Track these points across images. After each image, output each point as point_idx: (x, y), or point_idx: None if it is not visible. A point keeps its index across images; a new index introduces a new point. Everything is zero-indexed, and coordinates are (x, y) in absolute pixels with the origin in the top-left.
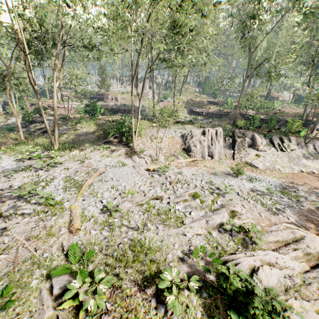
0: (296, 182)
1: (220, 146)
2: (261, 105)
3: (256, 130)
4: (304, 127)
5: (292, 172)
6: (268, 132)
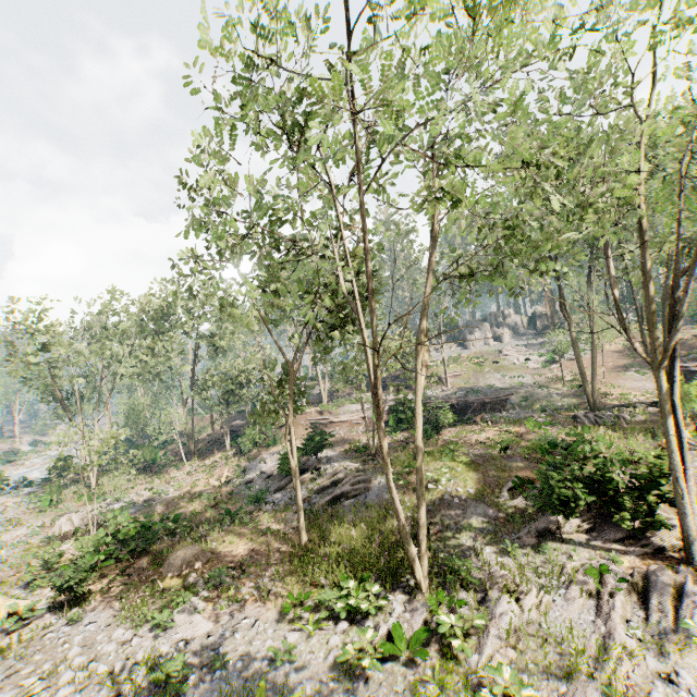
0: None
1: None
2: None
3: None
4: None
5: None
6: None
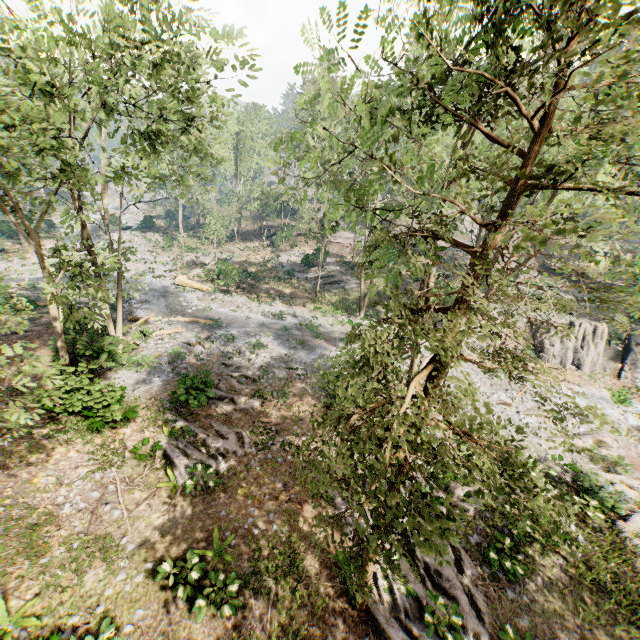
0: None
1: (596, 353)
2: None
3: None
4: None
5: None
6: None
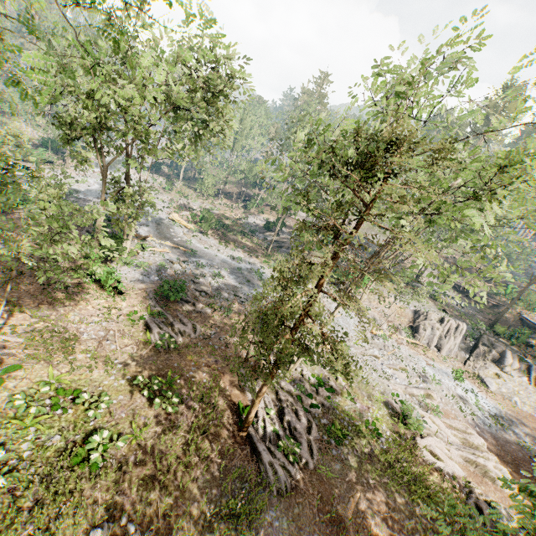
0: (523, 422)
1: (454, 343)
2: None
3: (520, 347)
4: None
5: (531, 414)
6: (535, 358)
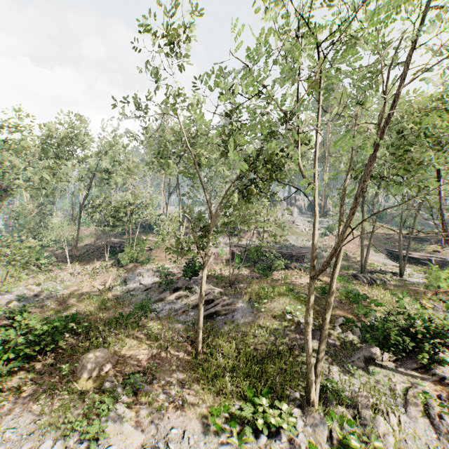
0: None
1: None
2: None
3: None
4: None
5: None
6: None
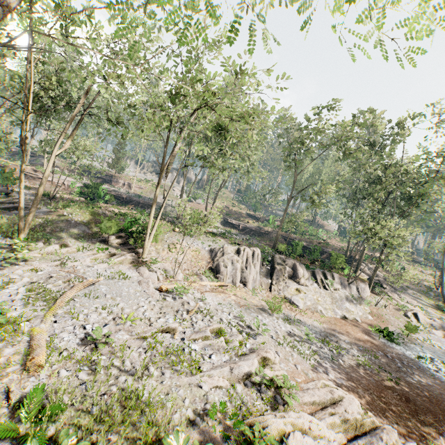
0: (339, 330)
1: (255, 272)
2: (306, 231)
3: (298, 259)
4: (349, 265)
5: (335, 317)
6: (311, 264)
